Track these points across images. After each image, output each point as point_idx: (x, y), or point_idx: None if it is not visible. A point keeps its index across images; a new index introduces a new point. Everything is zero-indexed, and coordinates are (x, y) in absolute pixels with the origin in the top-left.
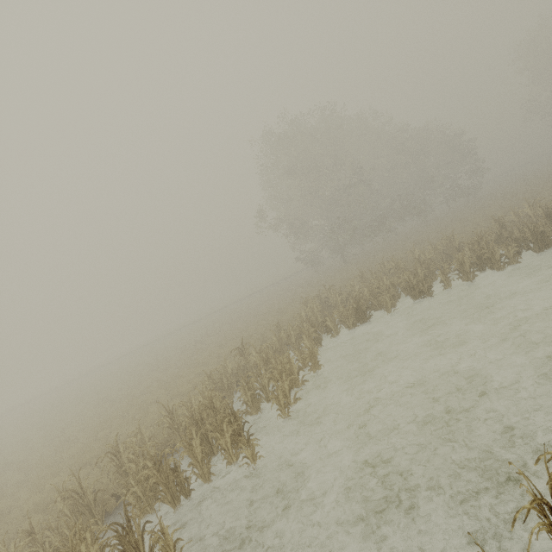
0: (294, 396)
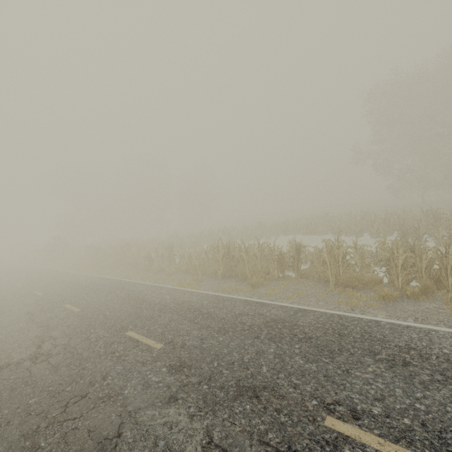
0: (249, 240)
